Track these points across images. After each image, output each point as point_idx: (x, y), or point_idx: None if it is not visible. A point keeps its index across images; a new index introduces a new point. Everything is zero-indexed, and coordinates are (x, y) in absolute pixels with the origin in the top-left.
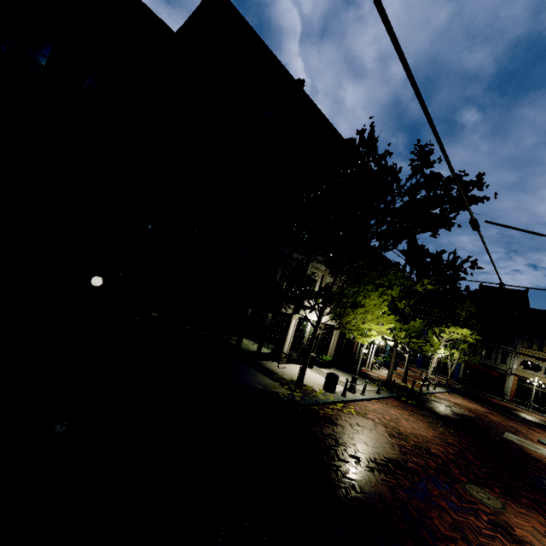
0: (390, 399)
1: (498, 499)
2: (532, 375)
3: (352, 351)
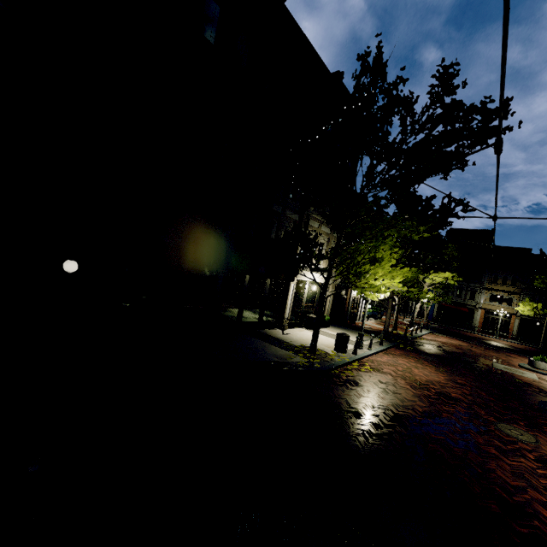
0: (392, 349)
1: (528, 433)
2: (497, 307)
3: (345, 306)
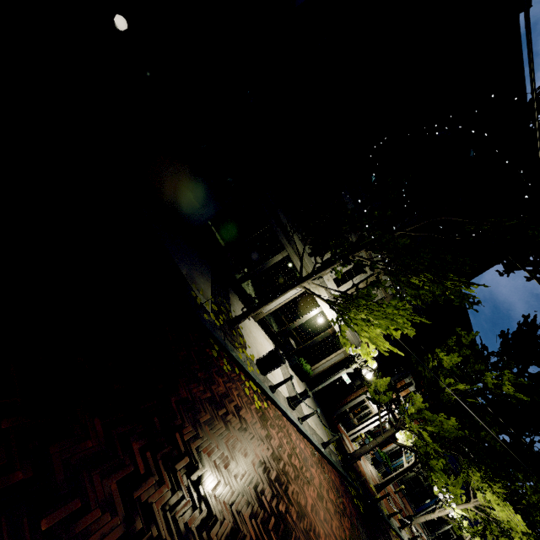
0: (332, 468)
1: None
2: None
3: (346, 397)
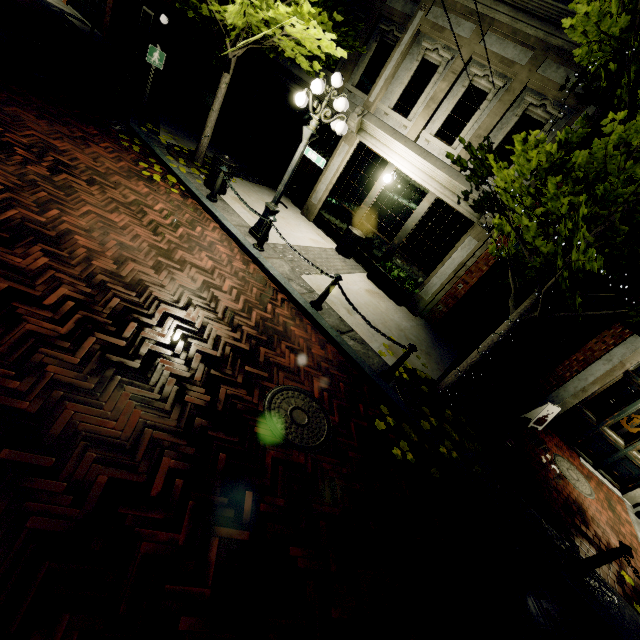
0: (323, 340)
1: None
2: None
3: (554, 367)
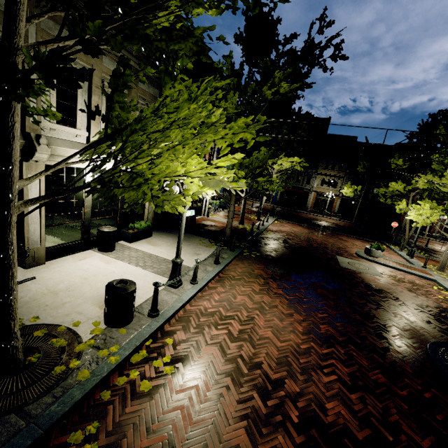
0: (232, 264)
1: None
2: (326, 190)
3: None
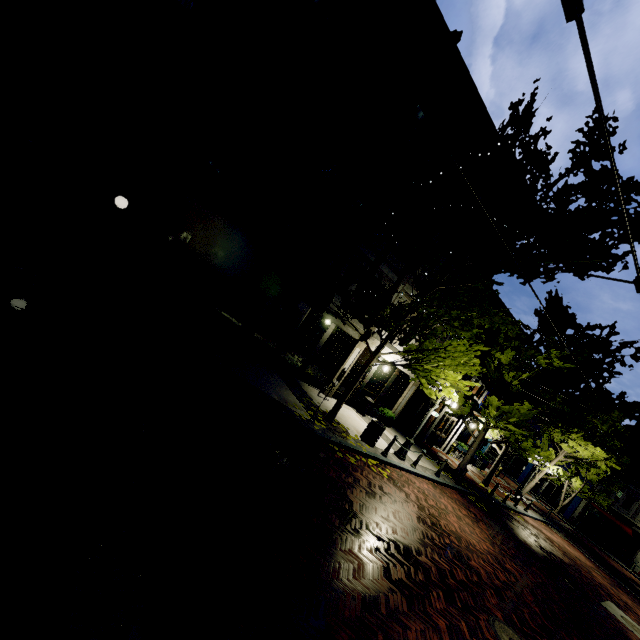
0: (451, 490)
1: None
2: None
3: (428, 420)
